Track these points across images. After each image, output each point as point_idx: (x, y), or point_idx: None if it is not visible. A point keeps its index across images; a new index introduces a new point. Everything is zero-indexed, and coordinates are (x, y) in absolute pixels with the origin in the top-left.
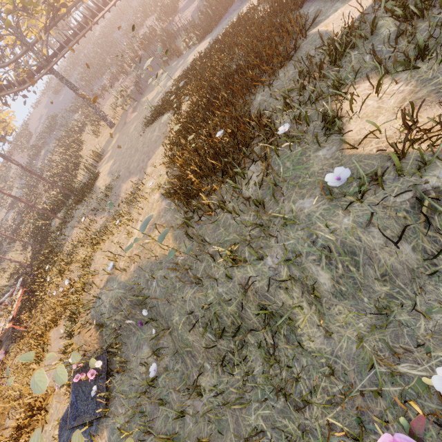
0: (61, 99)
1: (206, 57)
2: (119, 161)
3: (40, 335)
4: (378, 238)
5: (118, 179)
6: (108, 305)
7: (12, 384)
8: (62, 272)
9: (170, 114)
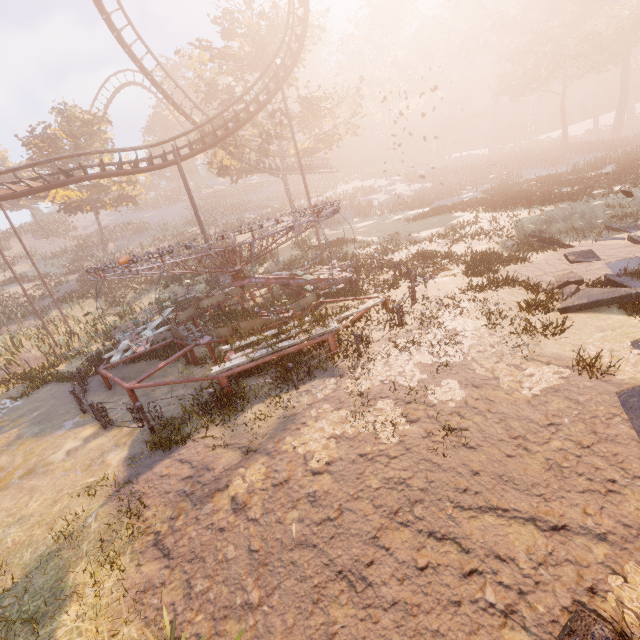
0: (150, 215)
1: (468, 201)
2: (381, 233)
3: (433, 254)
4: (639, 194)
5: (397, 235)
6: (528, 222)
7: (455, 251)
8: (396, 251)
9: (444, 215)
